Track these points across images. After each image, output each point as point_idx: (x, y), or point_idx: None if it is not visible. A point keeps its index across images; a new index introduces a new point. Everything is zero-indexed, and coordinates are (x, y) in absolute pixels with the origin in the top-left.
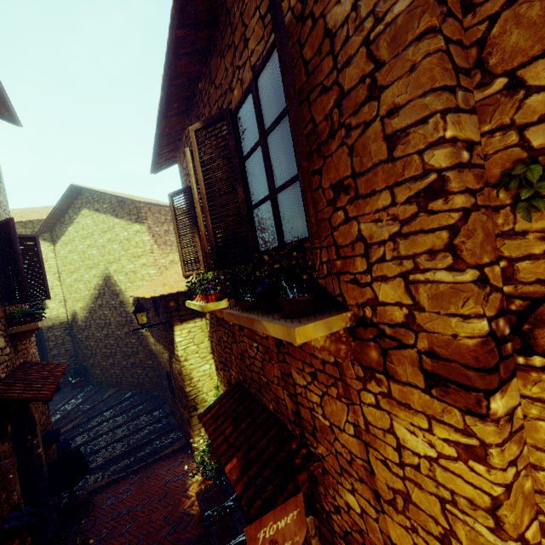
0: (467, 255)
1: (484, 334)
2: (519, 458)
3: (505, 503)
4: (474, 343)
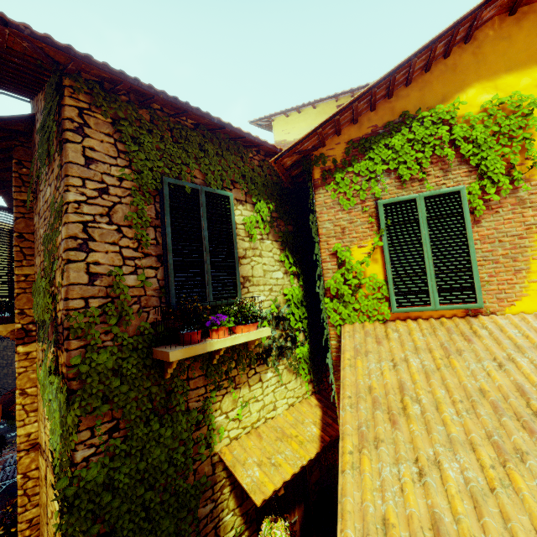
0: (17, 305)
1: (18, 328)
2: (30, 367)
3: (18, 378)
4: (16, 331)
